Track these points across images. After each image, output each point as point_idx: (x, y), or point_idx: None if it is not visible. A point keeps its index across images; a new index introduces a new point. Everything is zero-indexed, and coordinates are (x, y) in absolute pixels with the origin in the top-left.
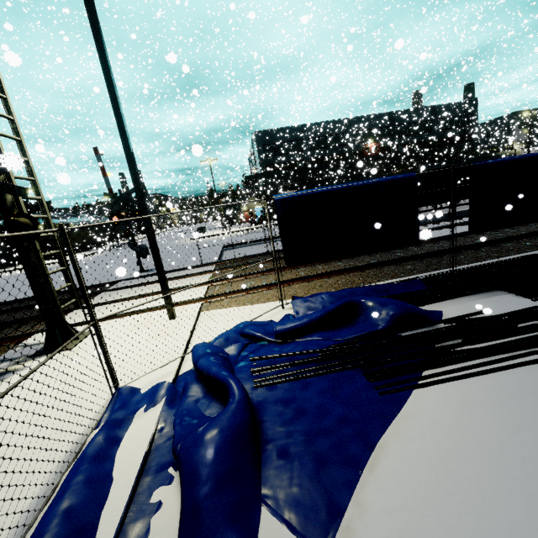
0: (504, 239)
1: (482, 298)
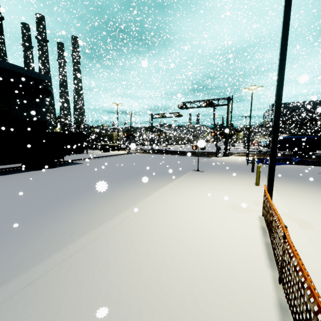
0: None
1: None
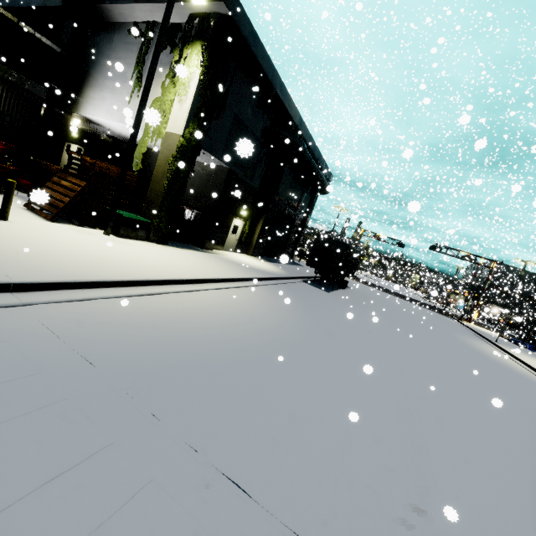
0: None
1: None
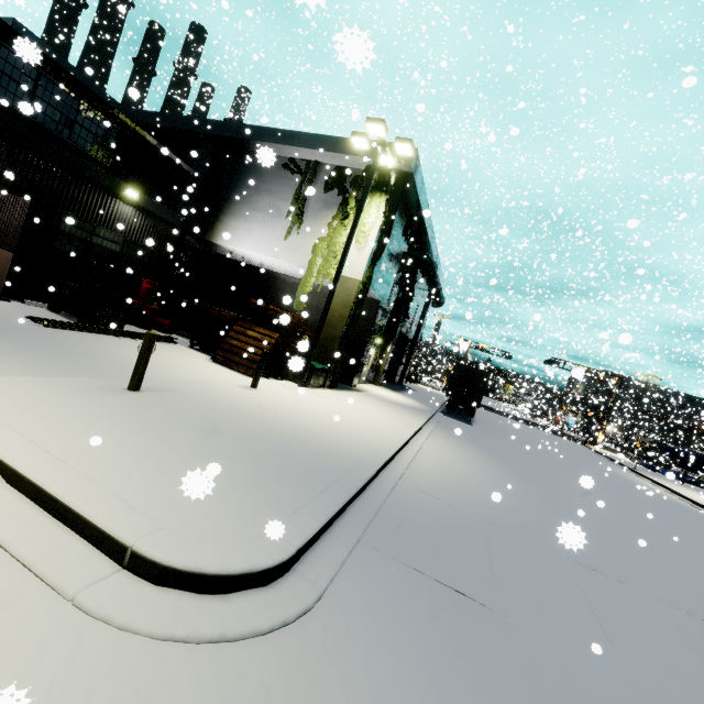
0: None
1: None
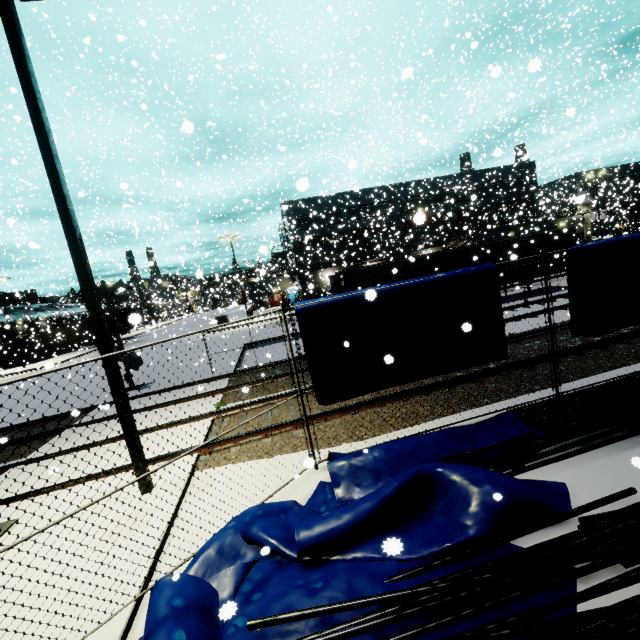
0: (612, 339)
1: (619, 452)
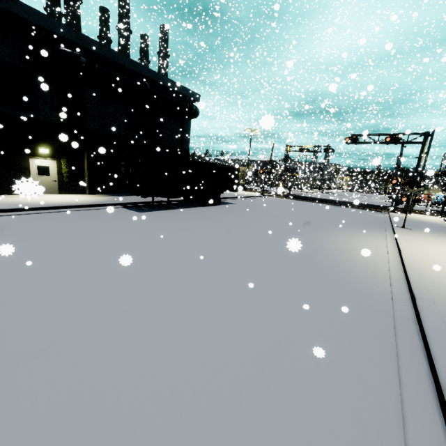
0: None
1: None
